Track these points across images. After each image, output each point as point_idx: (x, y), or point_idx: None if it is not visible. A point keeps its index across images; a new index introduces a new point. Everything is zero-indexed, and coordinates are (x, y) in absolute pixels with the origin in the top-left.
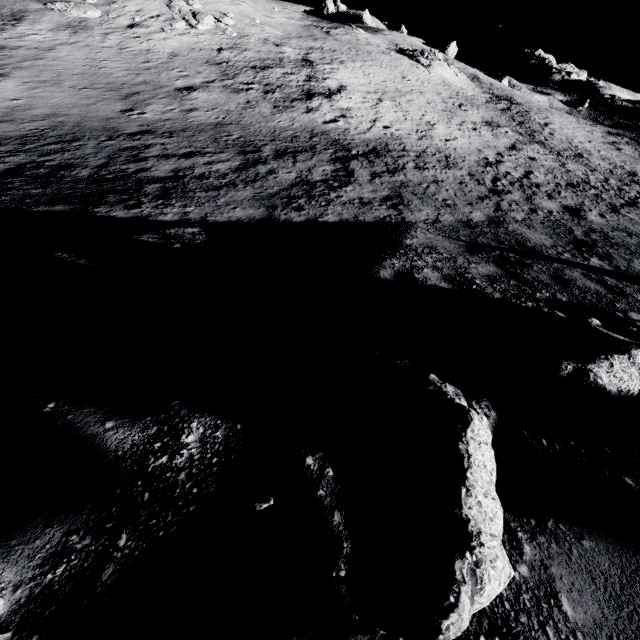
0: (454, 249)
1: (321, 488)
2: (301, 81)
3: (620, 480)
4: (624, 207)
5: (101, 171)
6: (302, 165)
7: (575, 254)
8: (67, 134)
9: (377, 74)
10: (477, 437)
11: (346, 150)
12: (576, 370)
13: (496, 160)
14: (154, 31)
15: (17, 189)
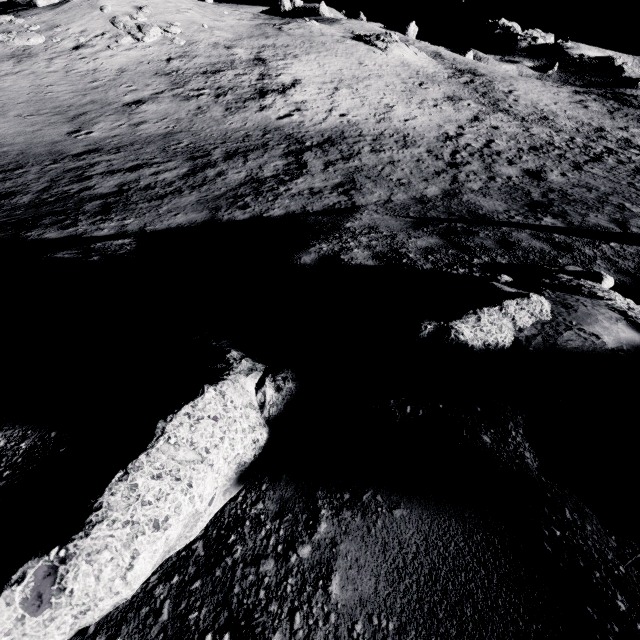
0: (398, 226)
1: None
2: (254, 80)
3: (476, 439)
4: (588, 163)
5: (42, 195)
6: (253, 163)
7: (528, 216)
8: (10, 163)
9: (333, 63)
10: (199, 412)
11: (300, 143)
12: (438, 329)
13: (456, 133)
14: (100, 50)
15: None
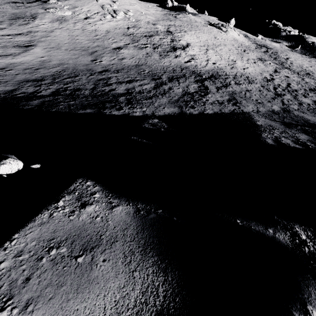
0: (280, 126)
1: None
2: (169, 42)
3: None
4: None
5: (94, 91)
6: (183, 84)
7: None
8: (71, 73)
9: (203, 36)
10: None
11: (200, 76)
12: None
13: (271, 78)
14: (97, 20)
15: (63, 102)
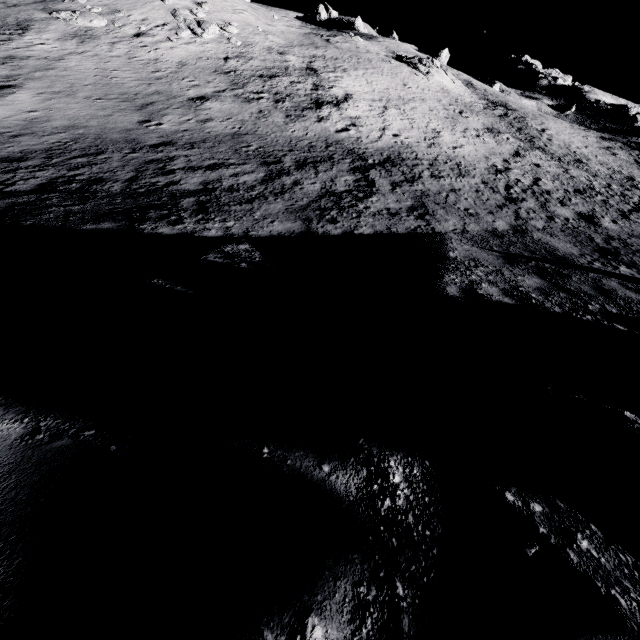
0: (494, 261)
1: (539, 525)
2: (308, 90)
3: None
4: (632, 213)
5: (132, 185)
6: (324, 175)
7: (604, 263)
8: (90, 147)
9: (379, 82)
10: None
11: (362, 159)
12: None
13: (504, 167)
14: (160, 40)
15: (57, 206)
